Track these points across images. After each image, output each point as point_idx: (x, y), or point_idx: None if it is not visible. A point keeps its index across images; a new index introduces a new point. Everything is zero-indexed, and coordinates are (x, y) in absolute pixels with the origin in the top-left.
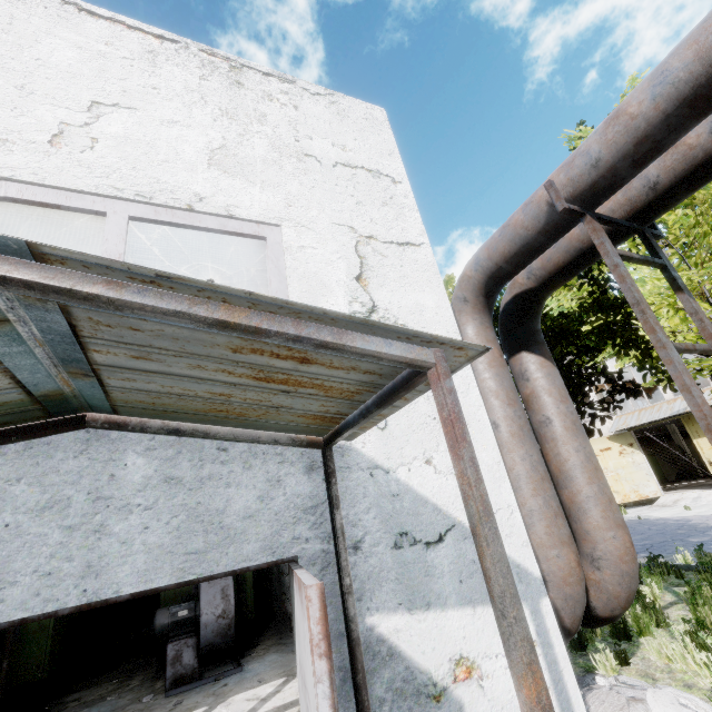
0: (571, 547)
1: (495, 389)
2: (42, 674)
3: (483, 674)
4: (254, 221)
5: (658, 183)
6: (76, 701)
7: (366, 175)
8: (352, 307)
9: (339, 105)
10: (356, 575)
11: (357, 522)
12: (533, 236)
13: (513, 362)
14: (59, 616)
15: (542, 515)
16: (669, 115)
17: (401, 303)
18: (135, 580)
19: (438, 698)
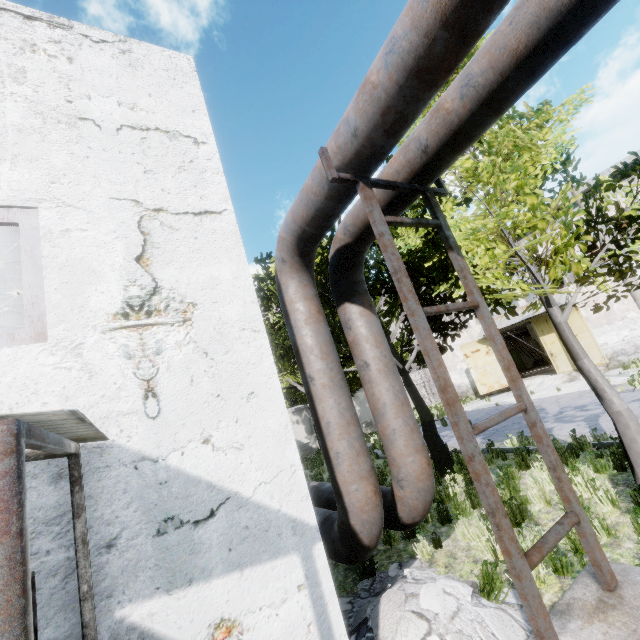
0: (369, 480)
1: (310, 345)
2: None
3: (244, 629)
4: (1, 206)
5: (427, 146)
6: None
7: (161, 137)
8: (128, 292)
9: (132, 54)
10: (107, 573)
11: (114, 520)
12: (322, 201)
13: (339, 312)
14: None
15: (345, 456)
16: (402, 86)
17: (191, 279)
18: None
19: None
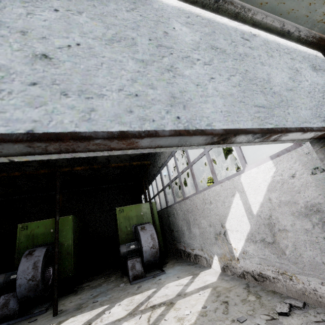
0: None
1: None
2: (71, 274)
3: None
4: None
5: None
6: (87, 286)
7: None
8: None
9: None
10: None
11: None
12: None
13: None
14: (74, 249)
15: None
16: None
17: None
18: (221, 118)
19: None
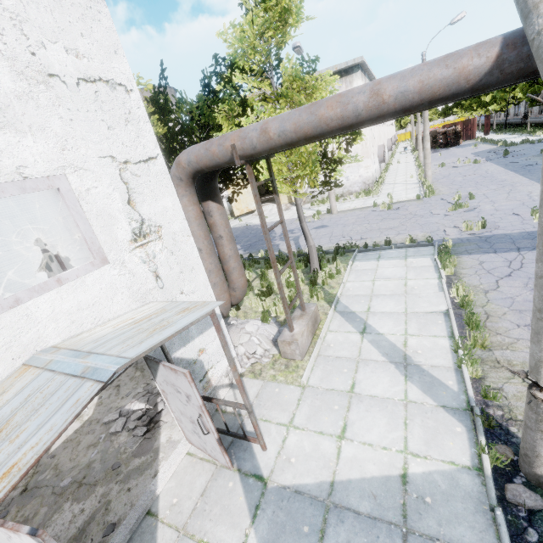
0: (228, 292)
1: (199, 232)
2: None
3: (206, 350)
4: (44, 176)
5: None
6: None
7: (106, 89)
8: (131, 226)
9: None
10: (166, 346)
11: None
12: (222, 163)
13: (204, 205)
14: None
15: (219, 284)
16: (283, 145)
17: (155, 211)
18: None
19: (195, 362)
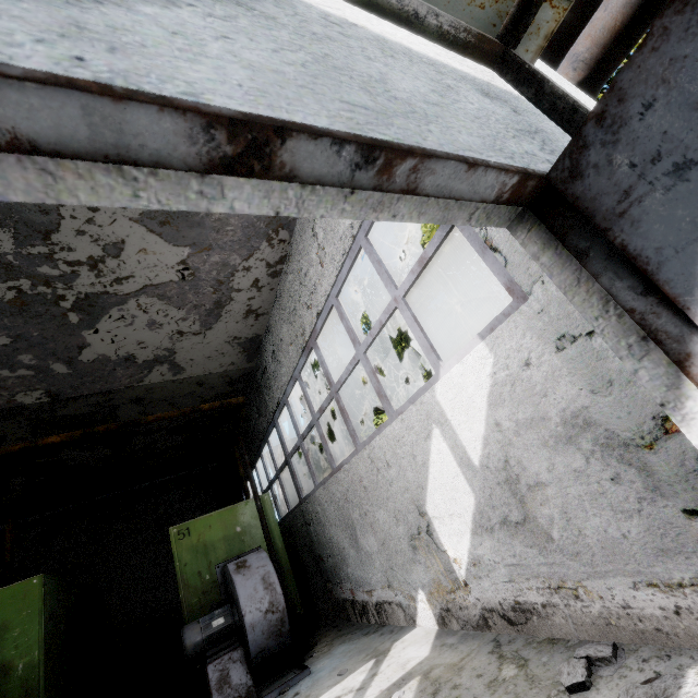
0: None
1: None
2: None
3: None
4: None
5: None
6: None
7: None
8: None
9: None
10: None
11: None
12: None
13: None
14: (51, 674)
15: None
16: None
17: None
18: (236, 94)
19: None
